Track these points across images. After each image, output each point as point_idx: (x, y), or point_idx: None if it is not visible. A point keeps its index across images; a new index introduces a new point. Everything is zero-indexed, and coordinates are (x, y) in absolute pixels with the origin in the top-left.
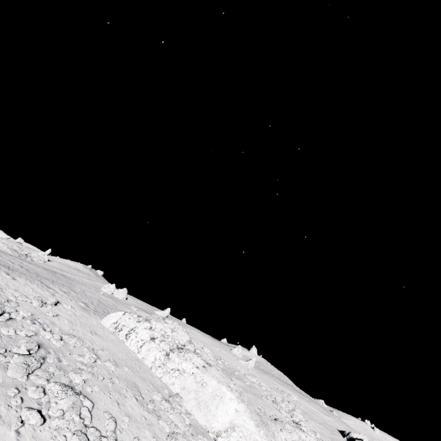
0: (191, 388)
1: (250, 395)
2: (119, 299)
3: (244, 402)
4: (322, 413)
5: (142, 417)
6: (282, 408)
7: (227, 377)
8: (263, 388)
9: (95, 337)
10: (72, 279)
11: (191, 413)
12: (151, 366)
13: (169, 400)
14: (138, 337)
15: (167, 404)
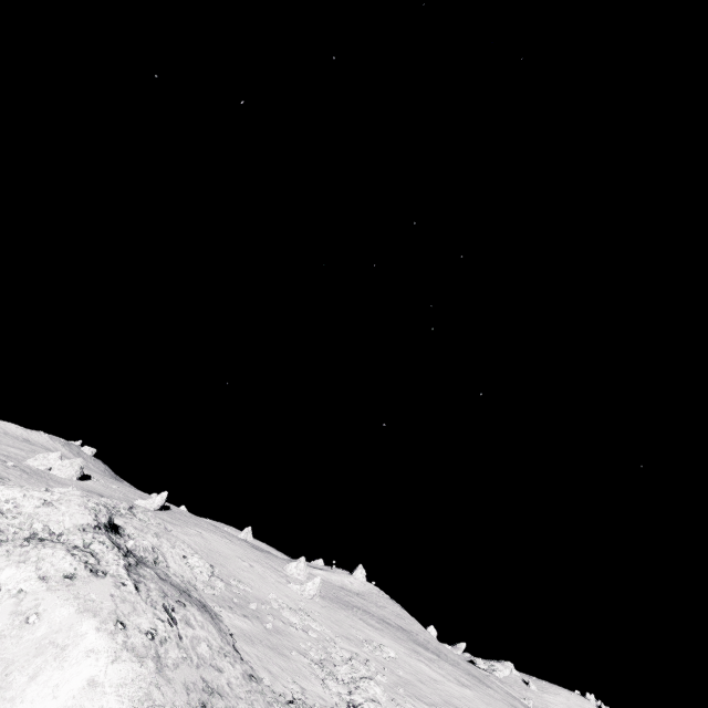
0: None
1: (255, 650)
2: (56, 477)
3: (150, 660)
4: (453, 683)
5: None
6: (331, 676)
7: (145, 603)
8: (311, 636)
9: None
10: None
11: None
12: None
13: None
14: None
15: None
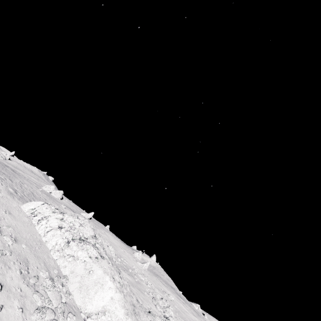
0: (79, 273)
1: (135, 289)
2: (54, 197)
3: (122, 293)
4: (191, 314)
5: (17, 289)
6: (158, 304)
7: (115, 270)
8: (148, 286)
9: (7, 215)
10: (20, 174)
11: (71, 294)
12: (51, 249)
13: (54, 278)
14: (48, 224)
15: (50, 281)
